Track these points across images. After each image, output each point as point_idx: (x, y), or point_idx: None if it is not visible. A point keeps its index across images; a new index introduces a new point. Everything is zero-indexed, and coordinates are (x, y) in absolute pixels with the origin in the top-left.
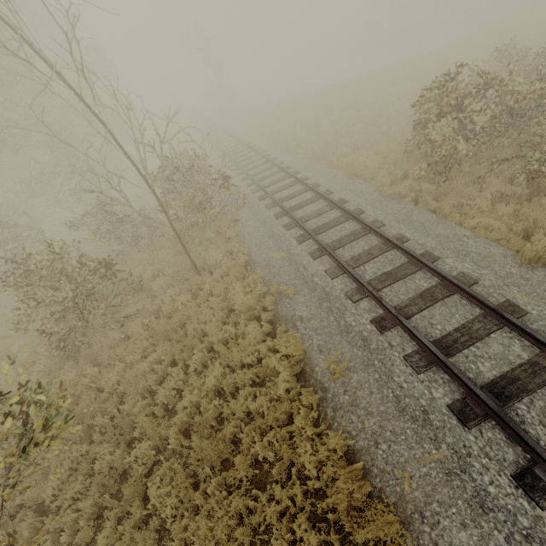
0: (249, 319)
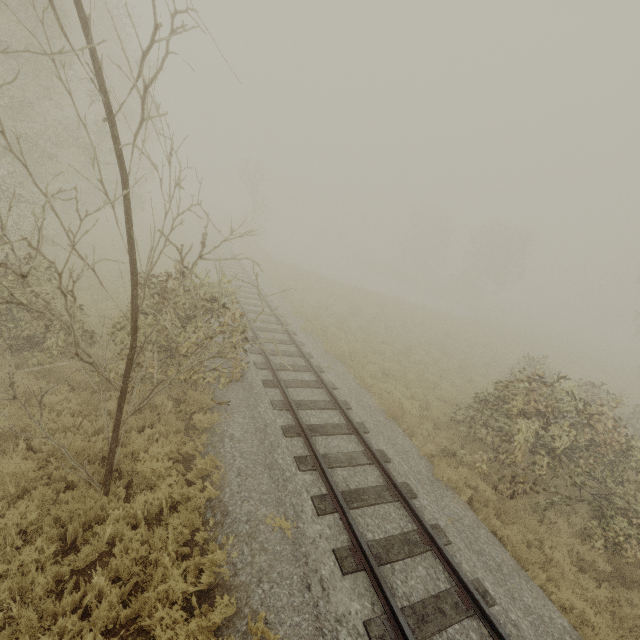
0: None
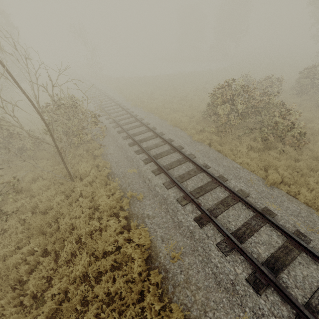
0: (109, 215)
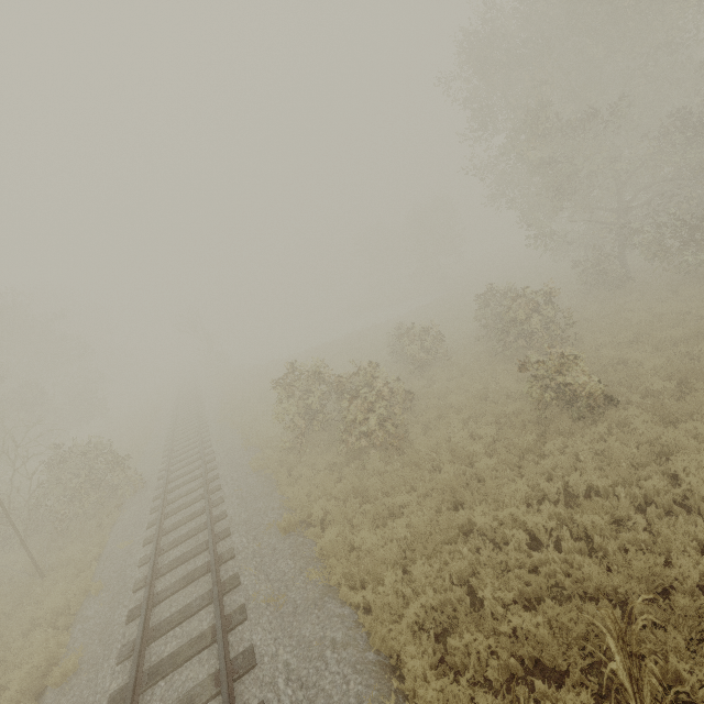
0: (53, 628)
